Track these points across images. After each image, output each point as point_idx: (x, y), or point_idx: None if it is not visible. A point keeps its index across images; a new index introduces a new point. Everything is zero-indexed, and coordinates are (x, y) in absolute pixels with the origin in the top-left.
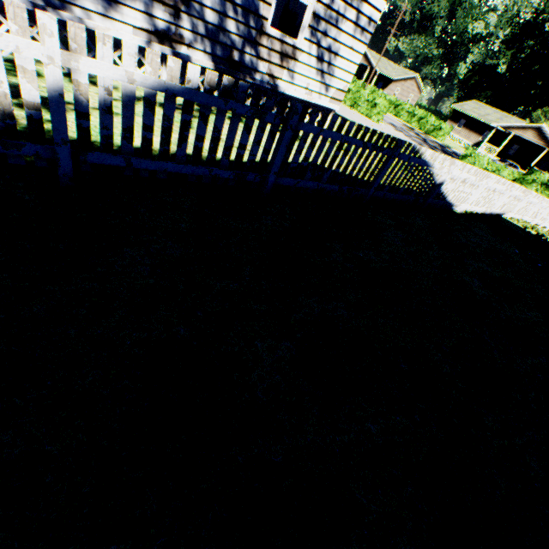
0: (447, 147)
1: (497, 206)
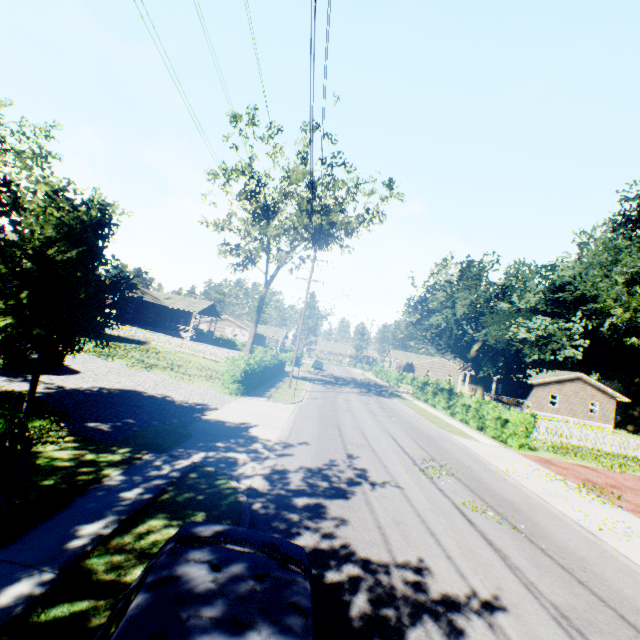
0: (381, 384)
1: (134, 335)
